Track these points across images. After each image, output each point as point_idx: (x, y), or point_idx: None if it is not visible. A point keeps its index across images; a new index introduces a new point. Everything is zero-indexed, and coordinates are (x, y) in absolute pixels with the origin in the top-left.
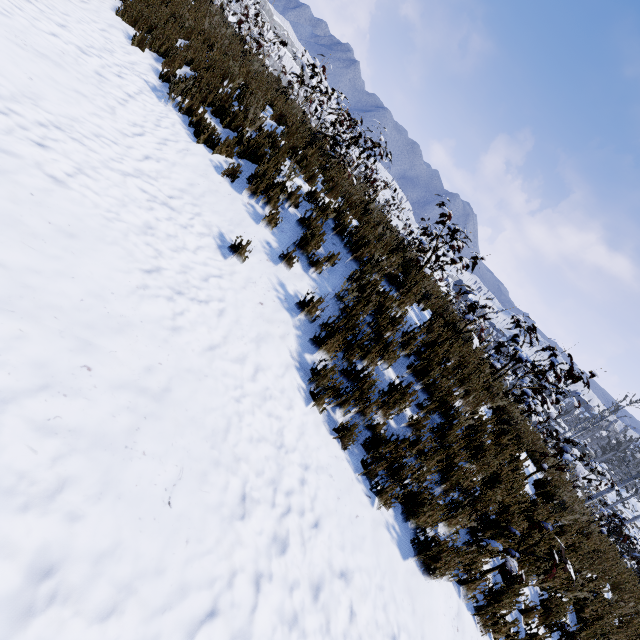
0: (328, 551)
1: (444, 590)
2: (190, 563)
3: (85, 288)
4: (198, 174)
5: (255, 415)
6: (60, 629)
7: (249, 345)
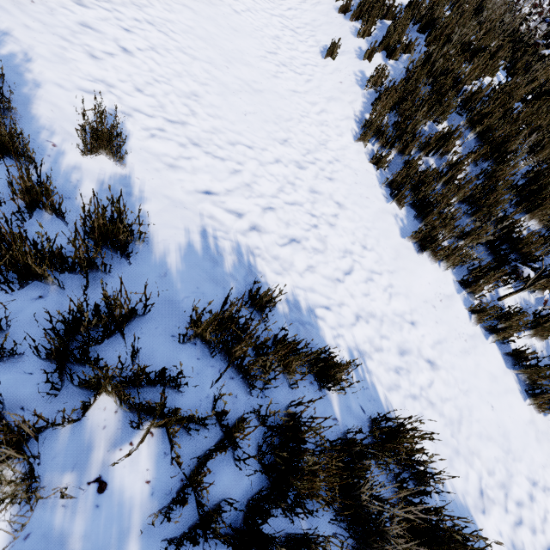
0: (333, 191)
1: (439, 276)
2: (246, 132)
3: (235, 47)
4: (321, 15)
5: (311, 127)
6: (196, 107)
7: (322, 99)
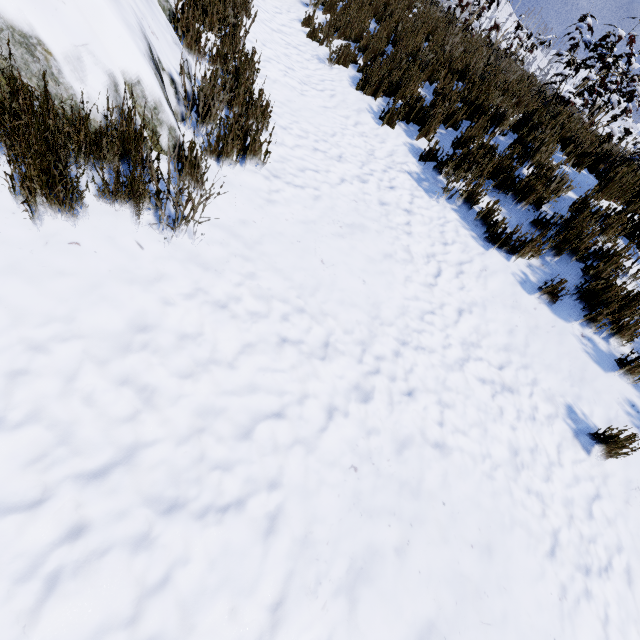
0: None
1: None
2: None
3: None
4: (509, 306)
5: None
6: None
7: None
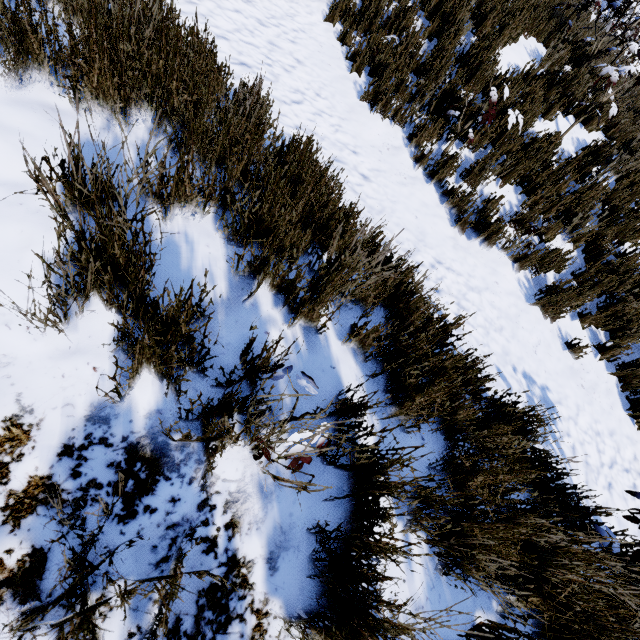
0: (294, 51)
1: (389, 131)
2: None
3: None
4: None
5: (280, 1)
6: None
7: None
